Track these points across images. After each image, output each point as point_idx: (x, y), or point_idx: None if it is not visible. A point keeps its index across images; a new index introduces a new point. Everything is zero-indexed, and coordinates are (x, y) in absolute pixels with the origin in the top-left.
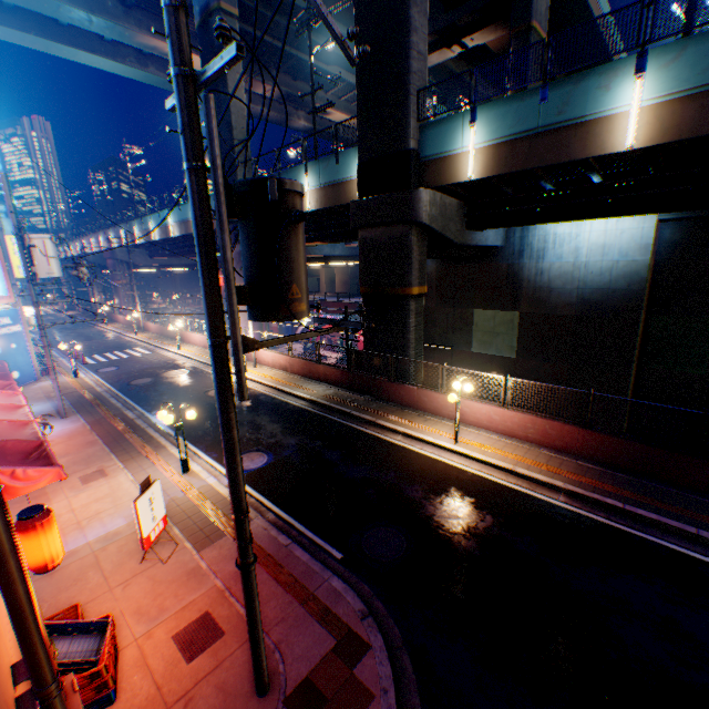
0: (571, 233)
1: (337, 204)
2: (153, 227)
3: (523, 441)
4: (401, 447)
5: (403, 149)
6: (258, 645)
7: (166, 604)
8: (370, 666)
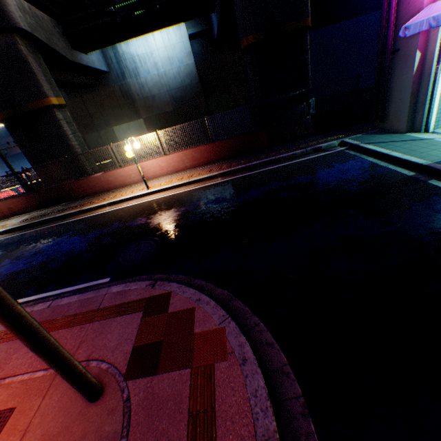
0: (148, 53)
1: None
2: None
3: (186, 170)
4: (113, 211)
5: None
6: (59, 354)
7: None
8: (179, 300)
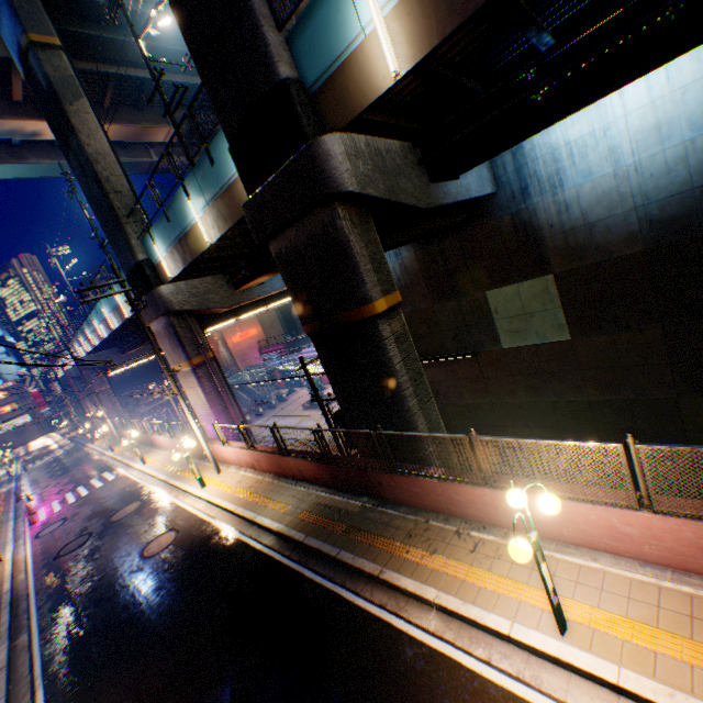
0: (593, 130)
1: (235, 220)
2: (98, 325)
3: None
4: (442, 661)
5: (272, 84)
6: None
7: None
8: None
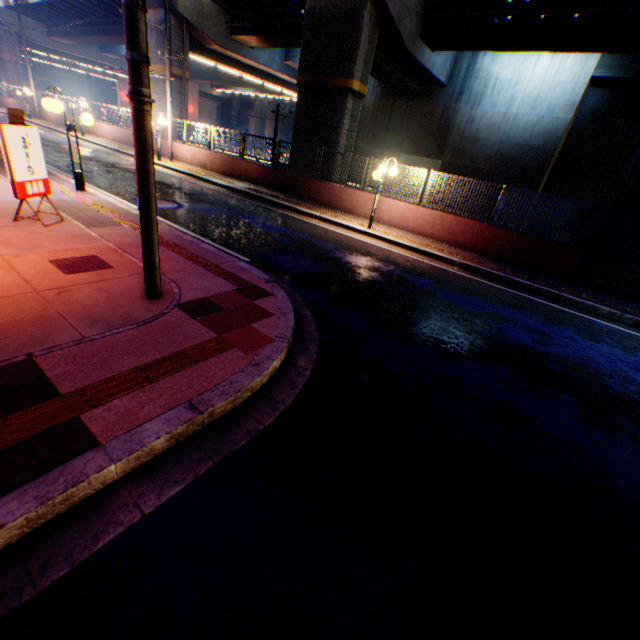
0: (511, 80)
1: None
2: None
3: (428, 238)
4: (317, 225)
5: None
6: (151, 231)
7: (44, 245)
8: (271, 303)
